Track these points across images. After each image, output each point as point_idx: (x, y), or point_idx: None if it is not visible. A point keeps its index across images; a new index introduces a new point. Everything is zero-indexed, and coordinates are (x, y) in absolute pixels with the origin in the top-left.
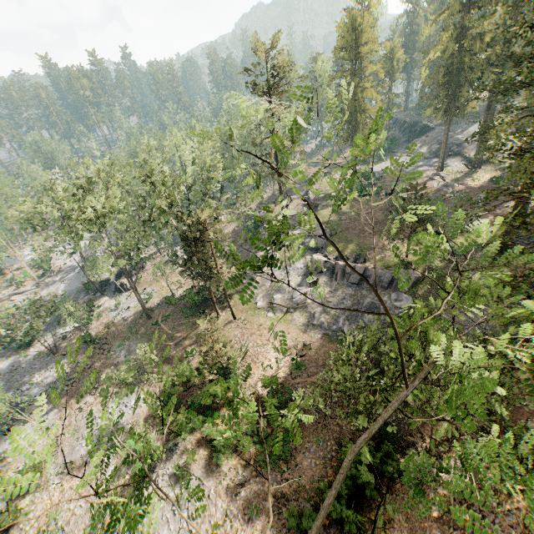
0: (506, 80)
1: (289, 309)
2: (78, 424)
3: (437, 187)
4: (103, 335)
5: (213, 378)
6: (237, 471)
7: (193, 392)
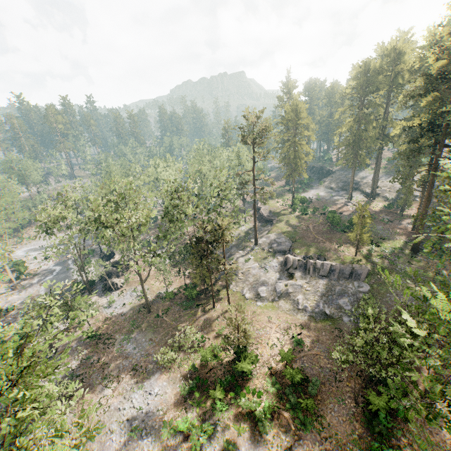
0: (407, 150)
1: (274, 298)
2: (101, 418)
3: (352, 210)
4: (102, 330)
5: (228, 359)
6: (281, 437)
7: (215, 373)
